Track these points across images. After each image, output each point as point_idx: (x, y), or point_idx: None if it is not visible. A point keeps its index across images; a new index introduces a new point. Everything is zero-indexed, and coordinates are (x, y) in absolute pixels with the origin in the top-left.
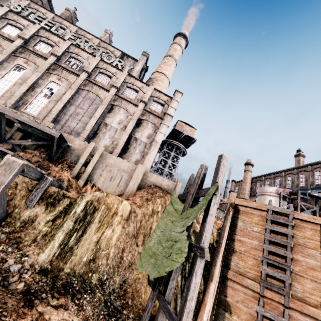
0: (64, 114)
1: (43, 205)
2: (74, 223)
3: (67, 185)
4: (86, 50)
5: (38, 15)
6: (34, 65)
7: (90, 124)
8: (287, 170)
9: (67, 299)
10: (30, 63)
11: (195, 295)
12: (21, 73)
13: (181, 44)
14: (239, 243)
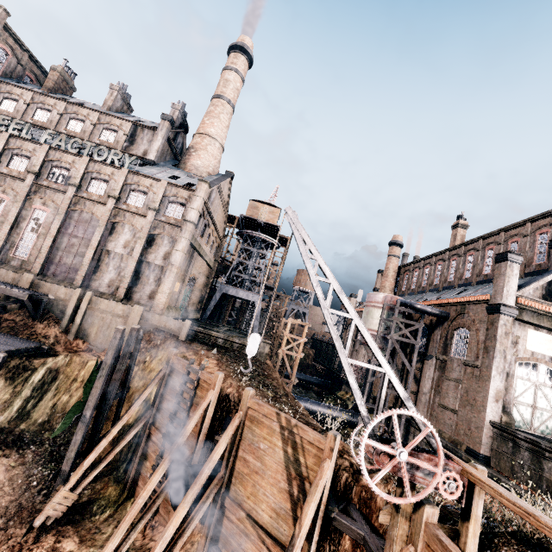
0: (58, 249)
1: (3, 378)
2: (33, 390)
3: (54, 343)
4: (69, 151)
5: (3, 118)
6: (13, 192)
7: (87, 257)
8: (438, 254)
9: (13, 450)
10: (8, 191)
11: (76, 448)
12: (1, 207)
13: (238, 67)
14: (166, 401)
